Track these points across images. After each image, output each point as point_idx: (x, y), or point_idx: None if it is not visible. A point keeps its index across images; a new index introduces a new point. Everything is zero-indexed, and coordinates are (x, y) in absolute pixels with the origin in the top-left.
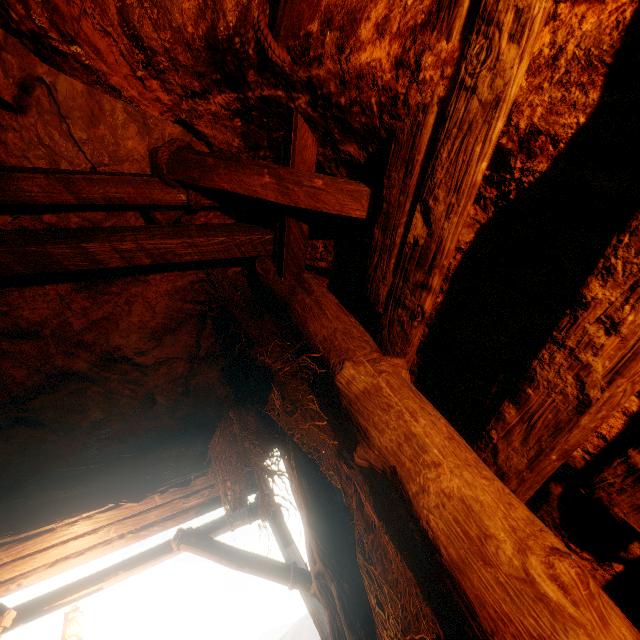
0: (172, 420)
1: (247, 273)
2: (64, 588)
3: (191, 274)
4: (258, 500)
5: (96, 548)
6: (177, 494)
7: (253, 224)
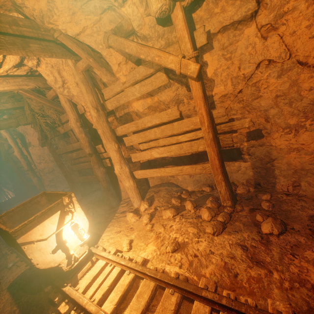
0: None
1: None
2: None
3: None
4: None
5: None
6: None
7: None
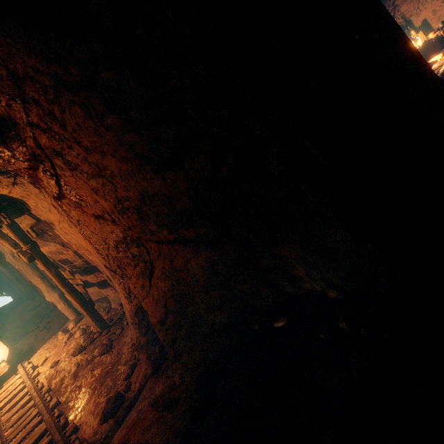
0: None
1: None
2: None
3: None
4: None
5: None
6: None
7: None
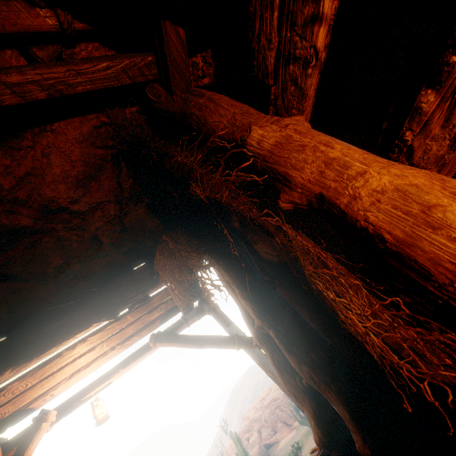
0: (120, 255)
1: (142, 111)
2: (84, 389)
3: (92, 118)
4: (201, 304)
5: (97, 360)
6: (143, 312)
7: (133, 52)
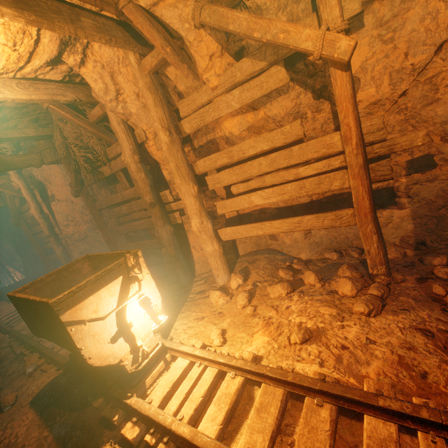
0: None
1: None
2: None
3: None
4: None
5: None
6: None
7: None
